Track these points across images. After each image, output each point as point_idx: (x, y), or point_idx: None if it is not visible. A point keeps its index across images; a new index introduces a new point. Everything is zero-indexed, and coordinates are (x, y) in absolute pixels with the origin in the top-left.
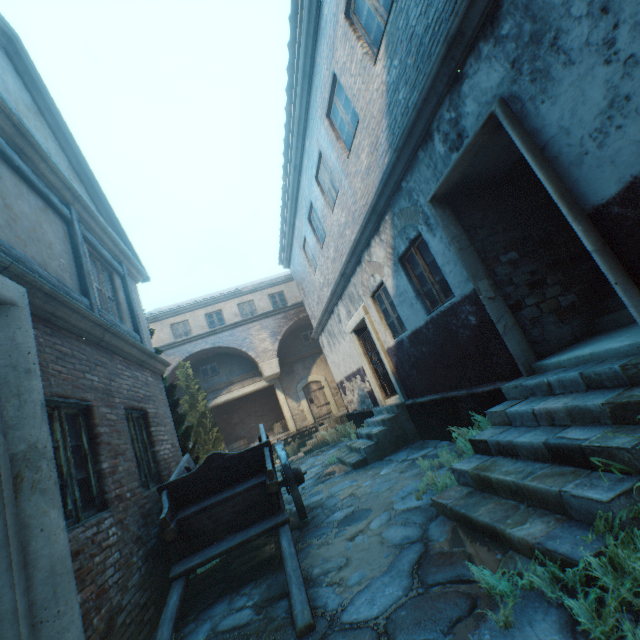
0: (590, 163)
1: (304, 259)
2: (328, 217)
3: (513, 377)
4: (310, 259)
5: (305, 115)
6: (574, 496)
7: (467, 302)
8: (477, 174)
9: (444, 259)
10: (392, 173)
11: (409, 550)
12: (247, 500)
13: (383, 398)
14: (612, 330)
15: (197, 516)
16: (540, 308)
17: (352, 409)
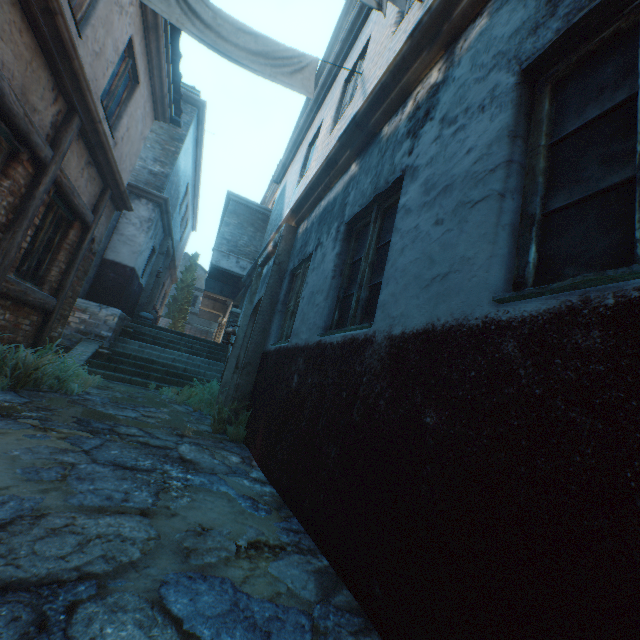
0: None
1: None
2: None
3: None
4: None
5: None
6: None
7: None
8: None
9: None
10: None
11: None
12: None
13: None
14: None
15: None
16: None
17: None
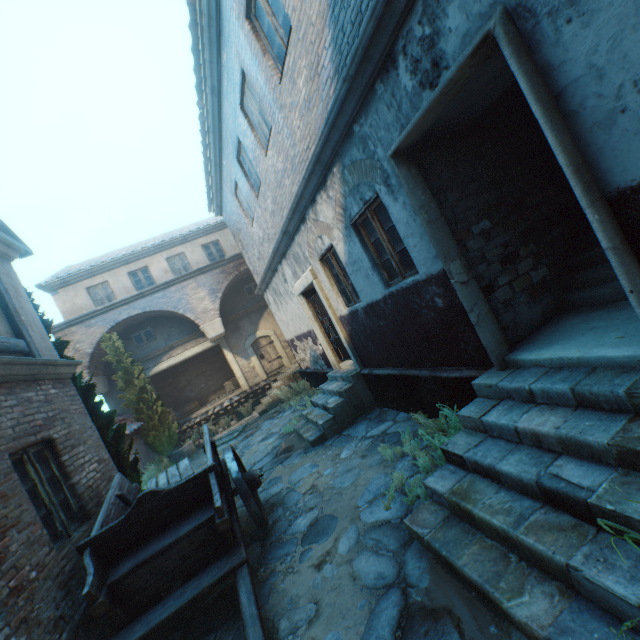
0: (626, 126)
1: (238, 207)
2: (261, 160)
3: (482, 366)
4: (245, 208)
5: (216, 12)
6: (588, 580)
7: (434, 282)
8: (449, 118)
9: (408, 230)
10: (341, 112)
11: (387, 601)
12: (195, 541)
13: (337, 362)
14: (585, 311)
15: (134, 574)
16: (513, 287)
17: (305, 367)
